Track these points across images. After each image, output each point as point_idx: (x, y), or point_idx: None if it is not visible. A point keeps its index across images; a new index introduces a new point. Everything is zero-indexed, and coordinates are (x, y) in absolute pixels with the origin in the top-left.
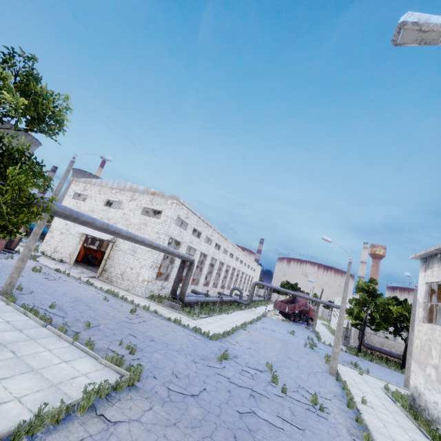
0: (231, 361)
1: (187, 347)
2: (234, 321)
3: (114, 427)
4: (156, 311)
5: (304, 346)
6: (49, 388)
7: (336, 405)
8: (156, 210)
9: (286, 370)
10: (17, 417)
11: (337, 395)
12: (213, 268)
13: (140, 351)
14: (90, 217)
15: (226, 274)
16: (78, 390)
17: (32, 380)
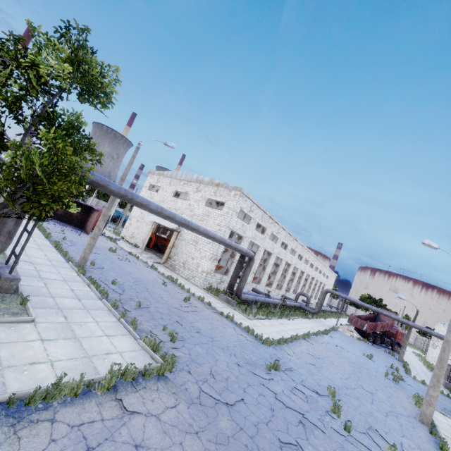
0: (282, 373)
1: (233, 347)
2: (296, 329)
3: (129, 417)
4: (210, 304)
5: (384, 376)
6: (82, 358)
7: None
8: (222, 203)
9: (355, 401)
10: (43, 380)
11: None
12: (277, 268)
13: (182, 341)
14: (145, 199)
15: (292, 277)
16: (108, 367)
17: (71, 347)
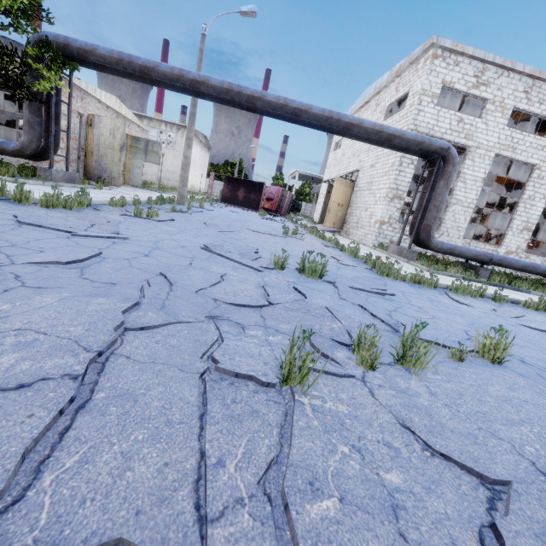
0: (326, 285)
1: (265, 250)
2: None
3: None
4: (337, 242)
5: None
6: None
7: None
8: None
9: None
10: None
11: None
12: None
13: (156, 220)
14: (151, 60)
15: None
16: None
17: None
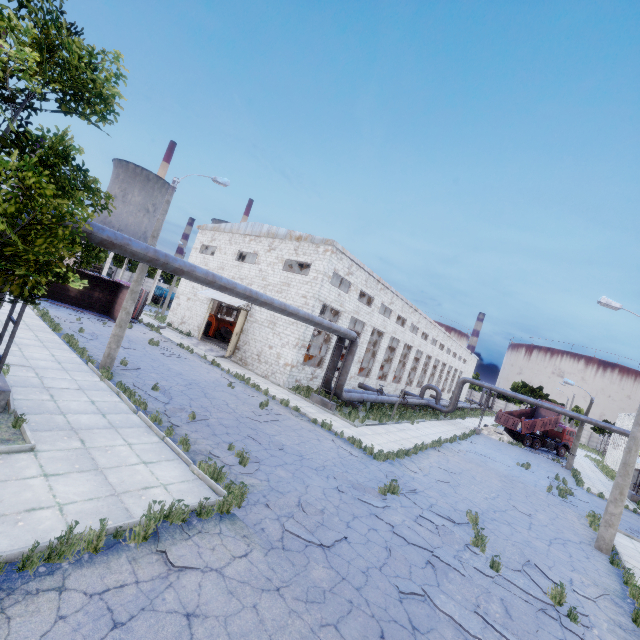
0: (403, 498)
1: (332, 466)
2: (422, 435)
3: (177, 575)
4: (298, 409)
5: (546, 491)
6: (107, 497)
7: (607, 613)
8: (308, 266)
9: (506, 528)
10: (47, 532)
11: (610, 594)
12: (393, 353)
13: (257, 463)
14: (186, 263)
15: (415, 364)
16: (146, 506)
17: (90, 483)
